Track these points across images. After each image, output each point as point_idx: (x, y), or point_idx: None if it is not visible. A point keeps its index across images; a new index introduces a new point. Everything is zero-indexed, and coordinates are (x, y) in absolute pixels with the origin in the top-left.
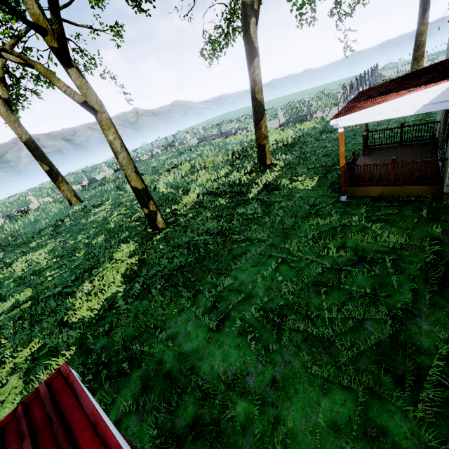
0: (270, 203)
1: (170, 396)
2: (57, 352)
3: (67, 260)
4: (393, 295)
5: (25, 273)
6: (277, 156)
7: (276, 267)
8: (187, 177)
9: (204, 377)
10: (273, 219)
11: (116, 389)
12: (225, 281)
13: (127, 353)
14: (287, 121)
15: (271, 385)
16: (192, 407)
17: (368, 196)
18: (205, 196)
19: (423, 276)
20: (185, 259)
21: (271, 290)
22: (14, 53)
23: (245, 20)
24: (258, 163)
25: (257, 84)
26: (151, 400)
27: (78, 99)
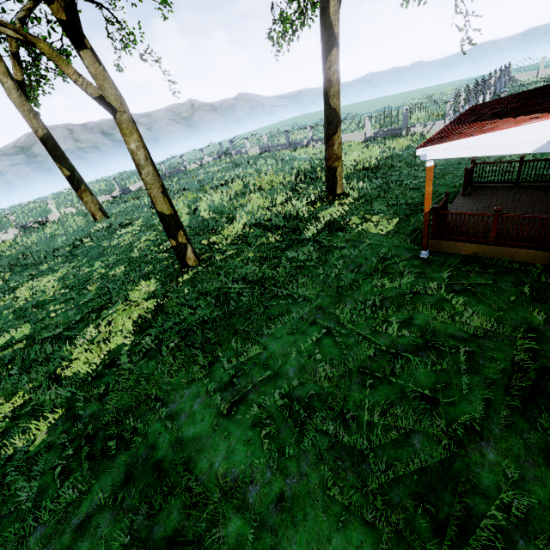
0: (330, 249)
1: (154, 495)
2: (41, 412)
3: (77, 293)
4: (458, 403)
5: (27, 304)
6: (352, 183)
7: (318, 340)
8: (236, 199)
9: (199, 476)
10: (328, 272)
11: (96, 472)
12: (251, 350)
13: (118, 428)
14: (375, 135)
15: (277, 503)
16: (177, 515)
17: (457, 255)
18: (253, 228)
19: (504, 382)
20: (211, 312)
21: (305, 370)
22: (9, 26)
23: None
24: (325, 191)
25: (332, 85)
26: (131, 496)
27: (93, 93)
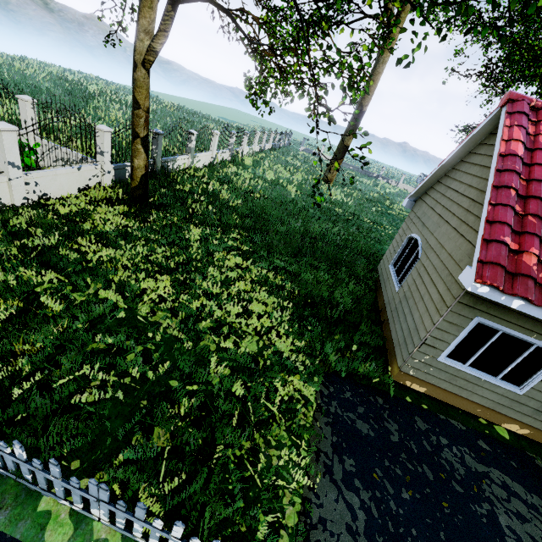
0: None
1: None
2: None
3: None
4: None
5: None
6: None
7: None
8: None
9: None
10: None
11: None
12: None
13: None
14: None
15: None
16: None
17: None
18: None
19: None
20: None
21: None
22: None
23: None
24: None
25: None
26: None
27: None
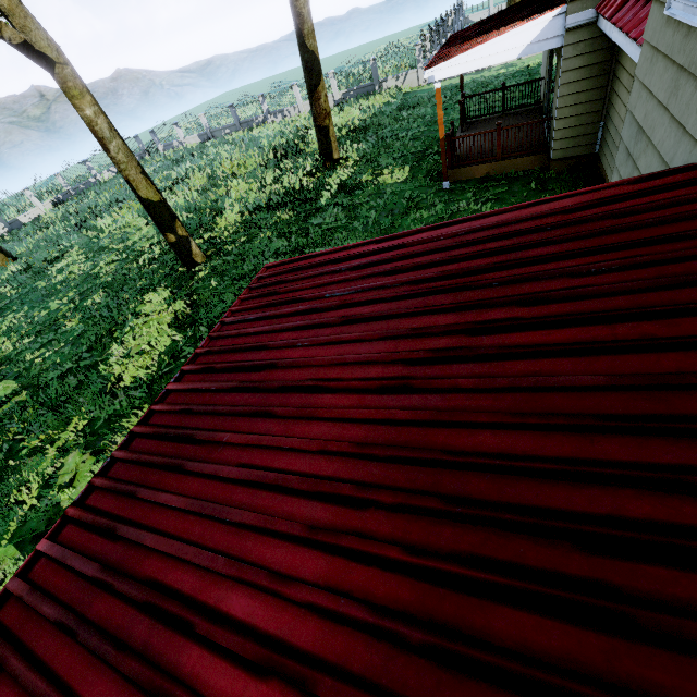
0: (354, 207)
1: None
2: (121, 418)
3: (53, 335)
4: None
5: None
6: (345, 147)
7: None
8: (210, 192)
9: None
10: (364, 223)
11: None
12: None
13: None
14: (345, 96)
15: None
16: None
17: (474, 179)
18: (253, 213)
19: None
20: None
21: None
22: None
23: None
24: (321, 159)
25: (305, 21)
26: None
27: (13, 38)
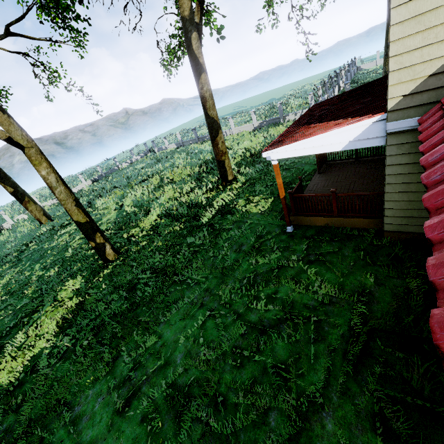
0: (220, 231)
1: None
2: None
3: (16, 298)
4: (307, 374)
5: None
6: (241, 169)
7: (203, 322)
8: (152, 193)
9: None
10: (217, 254)
11: None
12: (147, 341)
13: (27, 440)
14: (261, 124)
15: None
16: None
17: (314, 227)
18: (164, 218)
19: (343, 347)
20: (121, 305)
21: (190, 355)
22: None
23: (186, 36)
24: (220, 179)
25: (207, 100)
26: None
27: (1, 136)
